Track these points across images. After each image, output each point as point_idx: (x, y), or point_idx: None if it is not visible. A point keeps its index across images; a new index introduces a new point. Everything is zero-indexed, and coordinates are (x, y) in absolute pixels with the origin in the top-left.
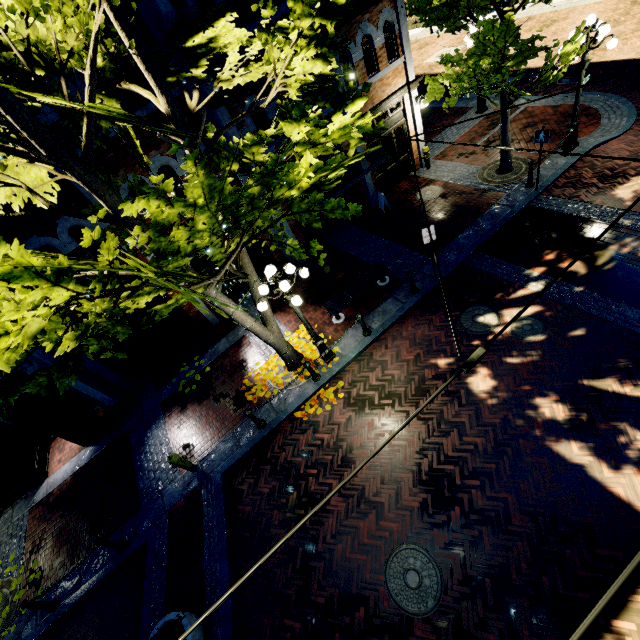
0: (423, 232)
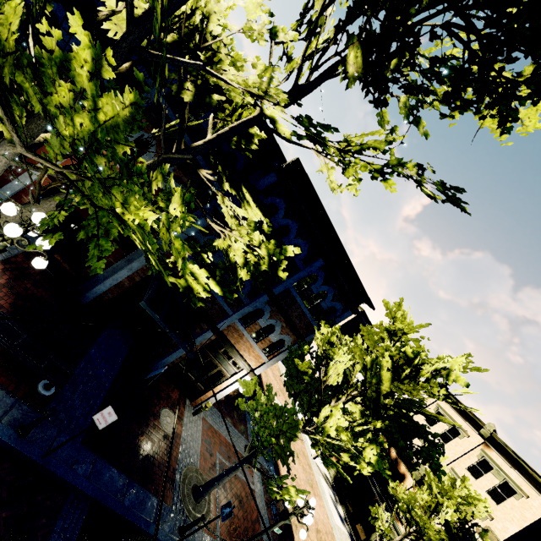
0: (109, 408)
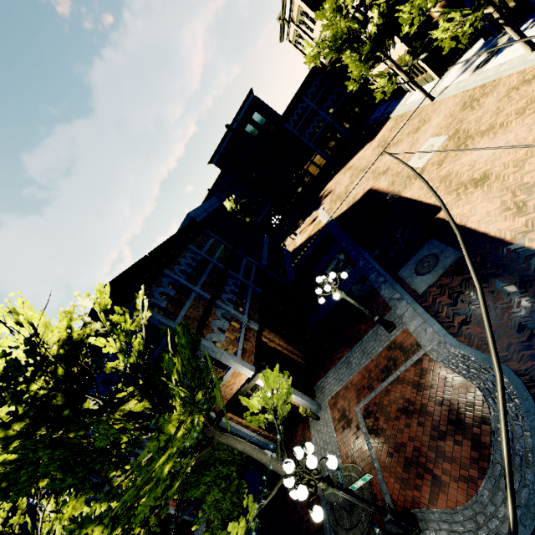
0: None
